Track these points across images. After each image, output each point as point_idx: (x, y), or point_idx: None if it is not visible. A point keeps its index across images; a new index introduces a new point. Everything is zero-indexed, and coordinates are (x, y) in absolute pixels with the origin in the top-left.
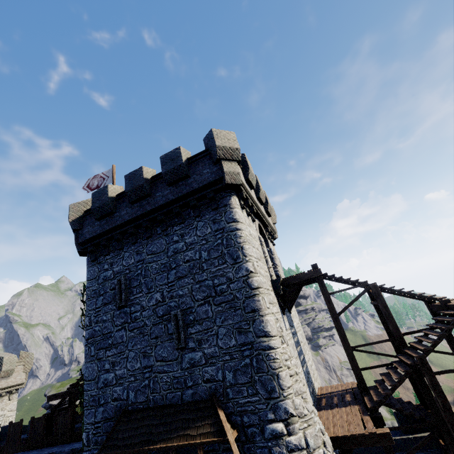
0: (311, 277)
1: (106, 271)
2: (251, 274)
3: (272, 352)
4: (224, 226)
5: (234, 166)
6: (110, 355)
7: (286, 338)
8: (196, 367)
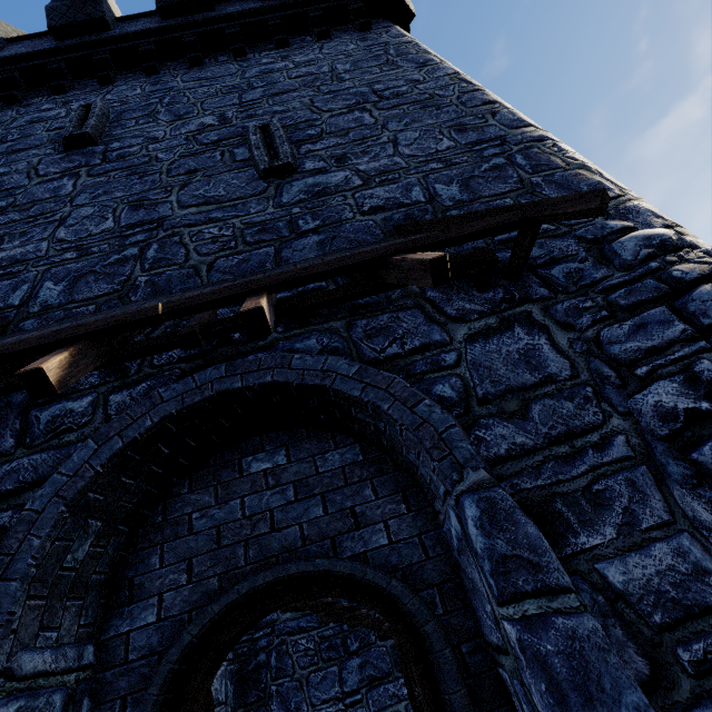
0: None
1: (43, 111)
2: (465, 75)
3: (562, 145)
4: (388, 41)
5: None
6: None
7: None
8: (331, 194)
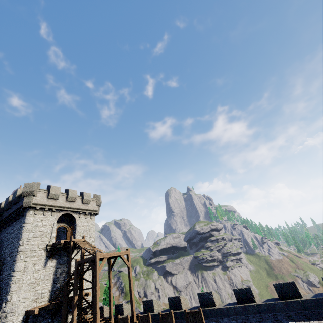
0: (58, 244)
1: None
2: (20, 246)
3: (13, 277)
4: (22, 224)
5: (30, 198)
6: None
7: (28, 272)
8: None
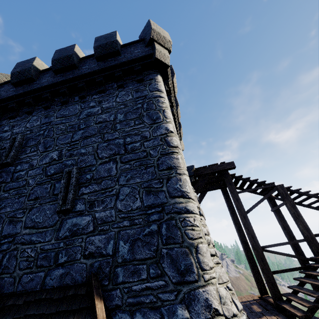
0: (224, 168)
1: (4, 132)
2: (171, 134)
3: (190, 216)
4: (147, 94)
5: (165, 51)
6: None
7: (202, 213)
8: (78, 235)
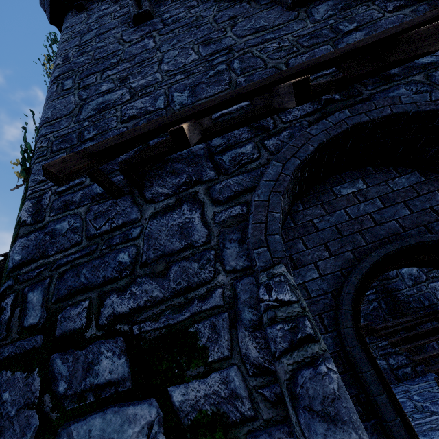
0: None
1: (104, 10)
2: None
3: None
4: None
5: None
6: (114, 73)
7: None
8: (354, 6)
